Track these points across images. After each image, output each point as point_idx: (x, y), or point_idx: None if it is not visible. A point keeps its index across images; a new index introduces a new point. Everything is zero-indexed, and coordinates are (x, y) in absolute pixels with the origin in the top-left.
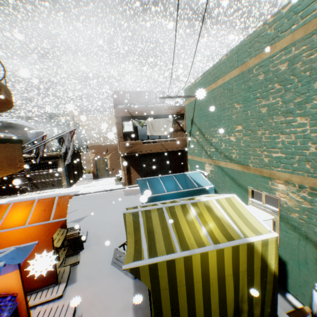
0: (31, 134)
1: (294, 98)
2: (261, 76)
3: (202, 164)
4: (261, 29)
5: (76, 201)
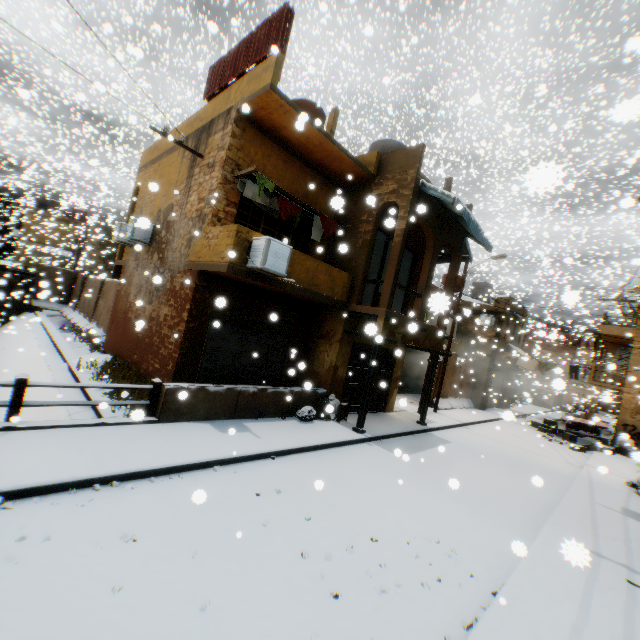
0: None
1: None
2: None
3: None
4: None
5: None
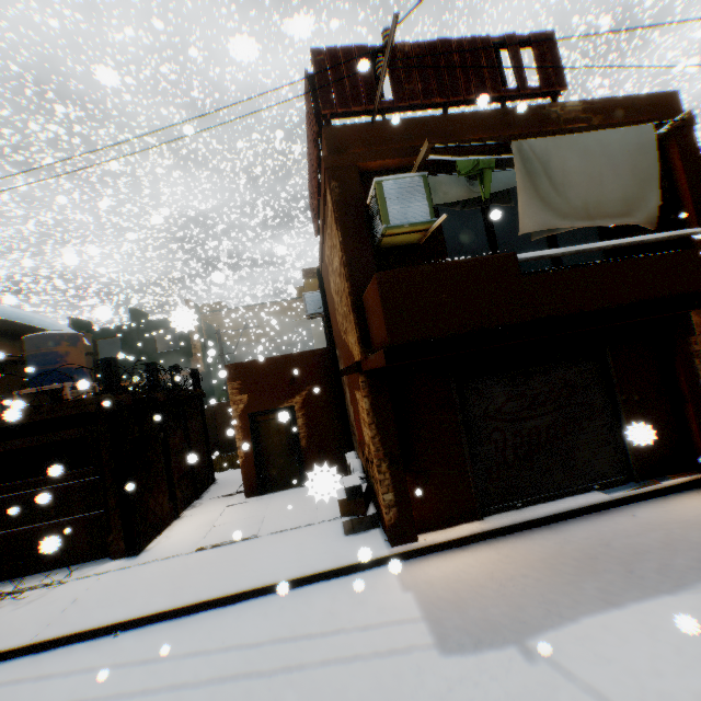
0: (34, 345)
1: None
2: None
3: None
4: None
5: None
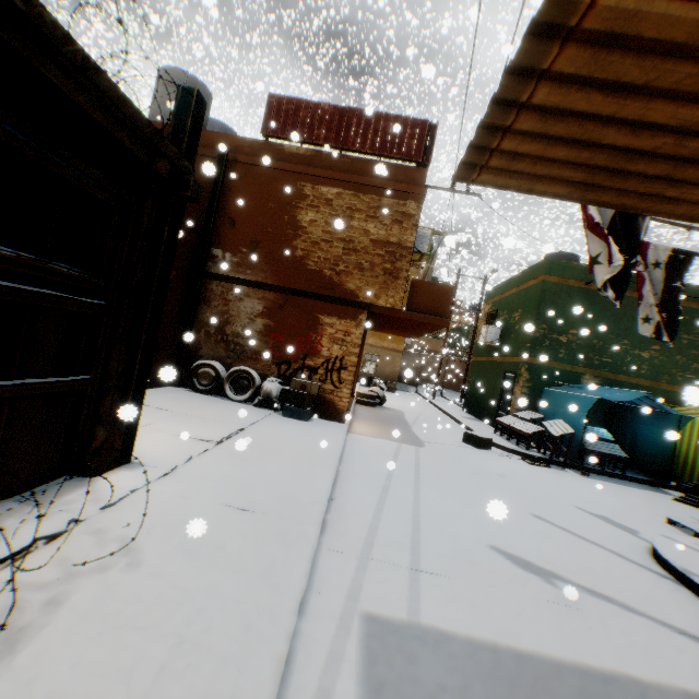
0: None
1: None
2: (685, 317)
3: (575, 375)
4: (691, 287)
5: (427, 502)
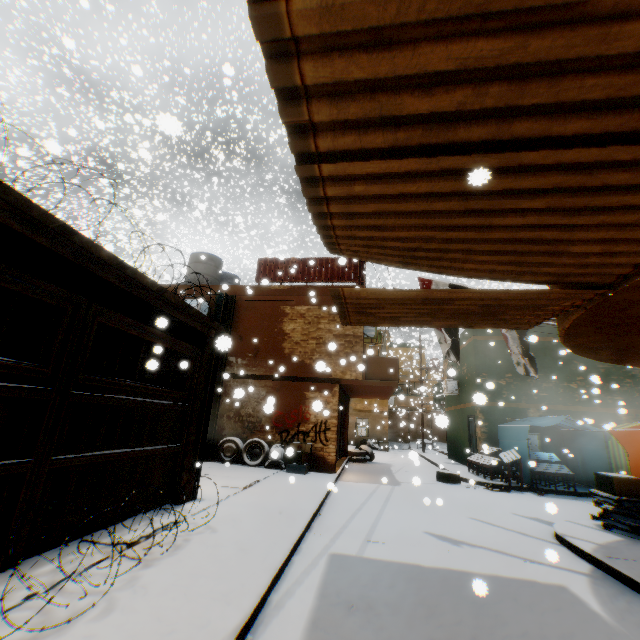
0: None
1: (619, 369)
2: None
3: (521, 410)
4: None
5: (388, 513)
